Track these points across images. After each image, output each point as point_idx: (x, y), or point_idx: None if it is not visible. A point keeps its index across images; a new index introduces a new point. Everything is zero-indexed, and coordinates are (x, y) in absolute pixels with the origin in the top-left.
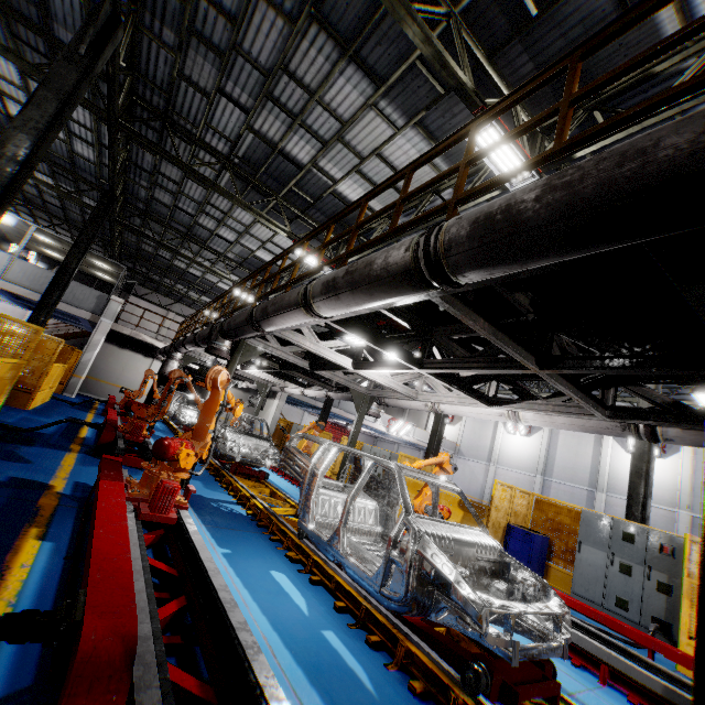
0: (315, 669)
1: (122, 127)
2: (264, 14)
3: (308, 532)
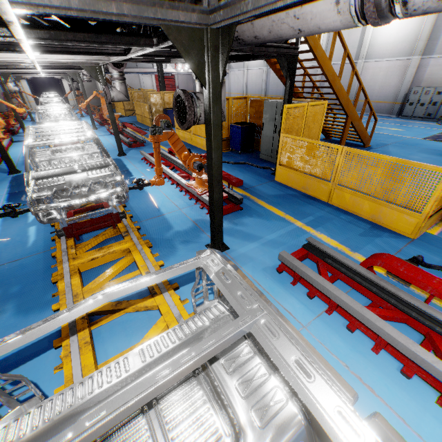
0: None
1: None
2: None
3: None
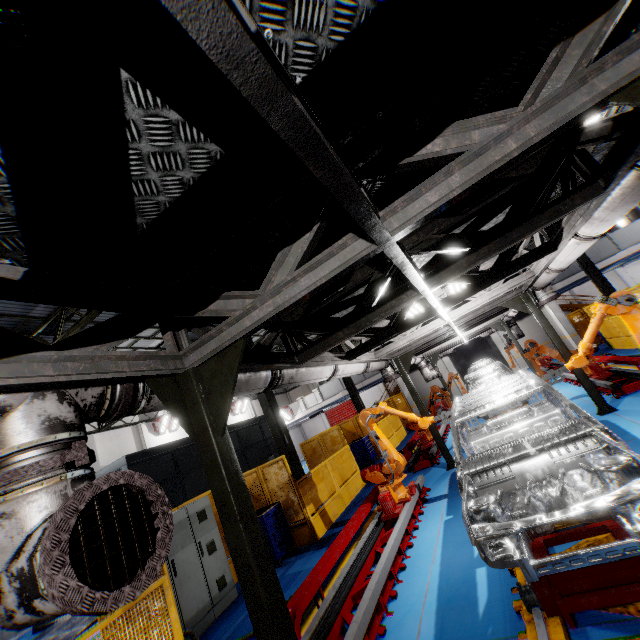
0: (446, 601)
1: None
2: None
3: None
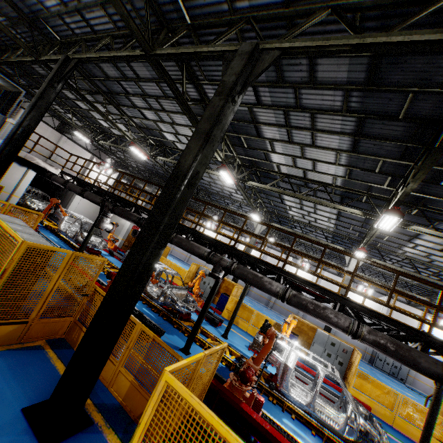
0: None
1: (157, 62)
2: (335, 94)
3: (290, 396)
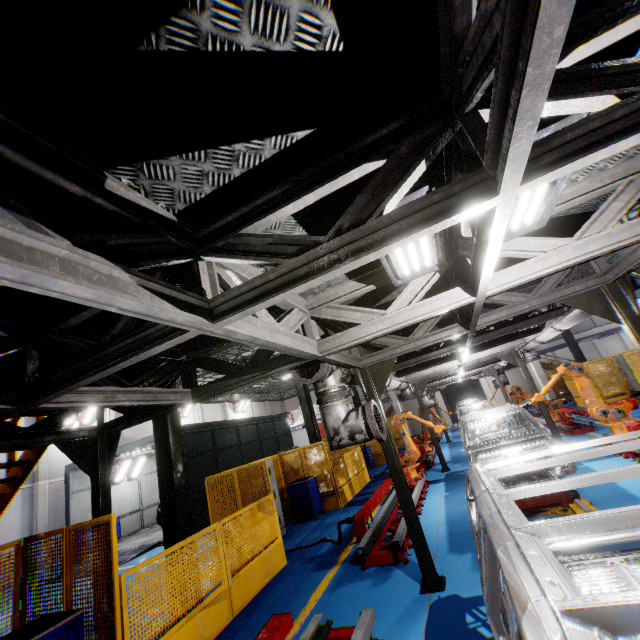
0: (452, 522)
1: None
2: None
3: None
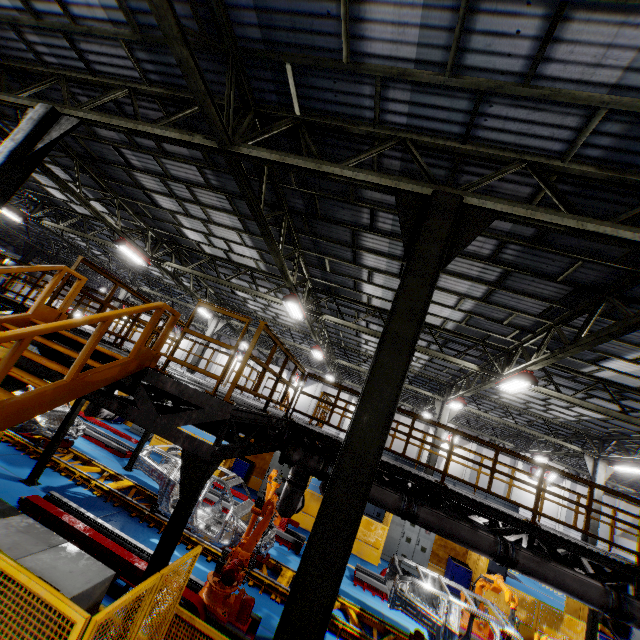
0: None
1: None
2: (0, 122)
3: None
